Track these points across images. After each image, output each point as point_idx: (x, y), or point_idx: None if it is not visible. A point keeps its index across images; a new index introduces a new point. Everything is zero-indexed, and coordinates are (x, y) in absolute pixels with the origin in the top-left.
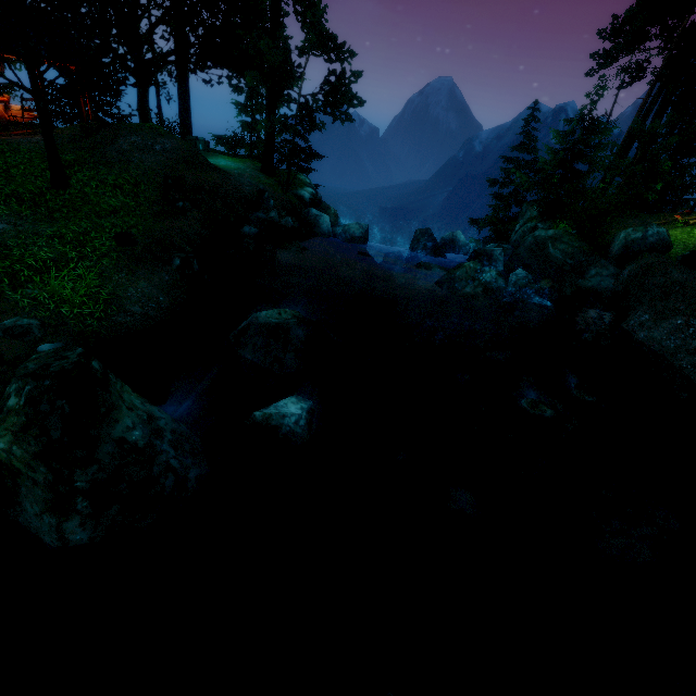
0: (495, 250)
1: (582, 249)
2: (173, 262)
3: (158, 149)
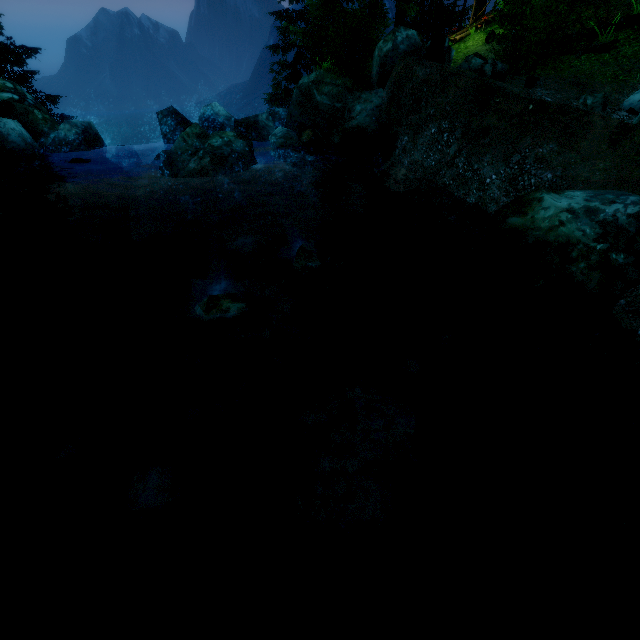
0: (259, 115)
1: (346, 86)
2: None
3: None
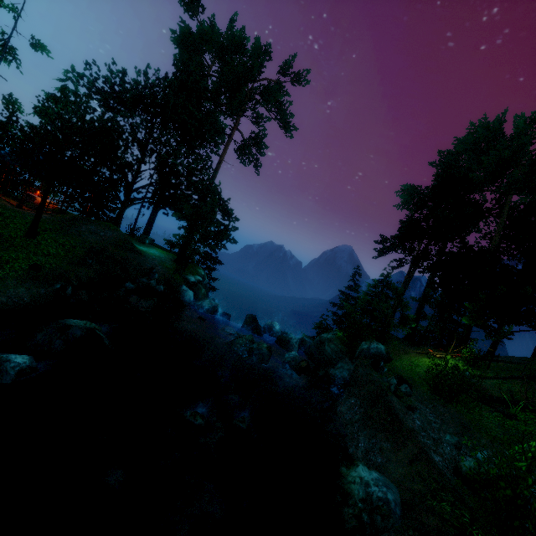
0: (292, 339)
1: (342, 350)
2: (55, 285)
3: (101, 234)
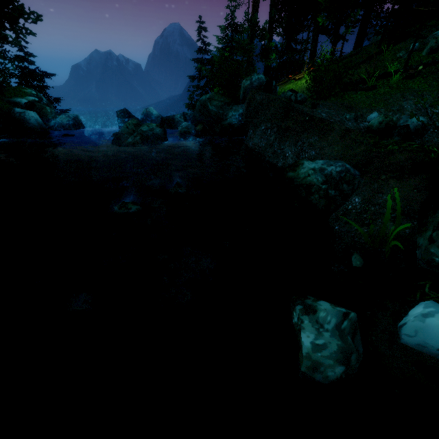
0: (175, 115)
1: (225, 101)
2: None
3: None
